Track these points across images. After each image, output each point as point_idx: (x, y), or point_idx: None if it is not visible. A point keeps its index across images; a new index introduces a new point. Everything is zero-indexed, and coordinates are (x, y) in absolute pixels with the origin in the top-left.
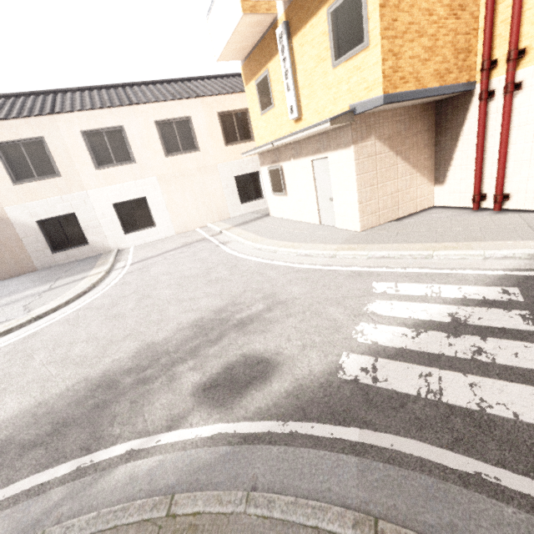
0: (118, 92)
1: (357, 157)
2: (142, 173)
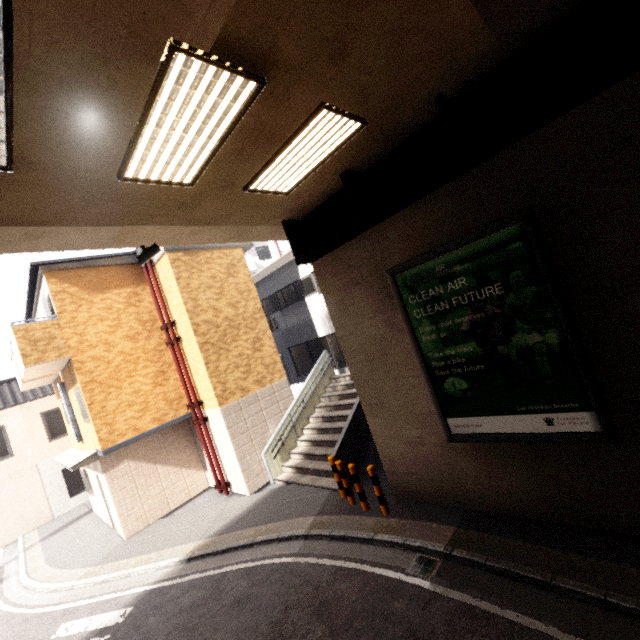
0: None
1: (111, 480)
2: None
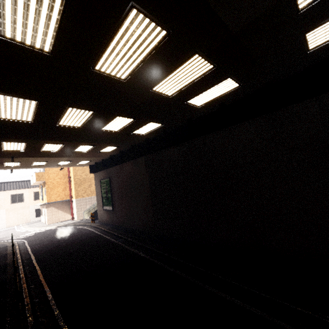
0: (2, 185)
1: (47, 210)
2: (0, 209)
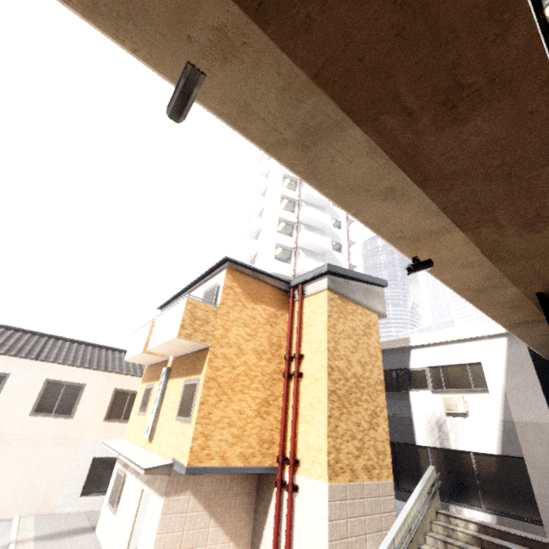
0: (41, 341)
1: (165, 511)
2: None
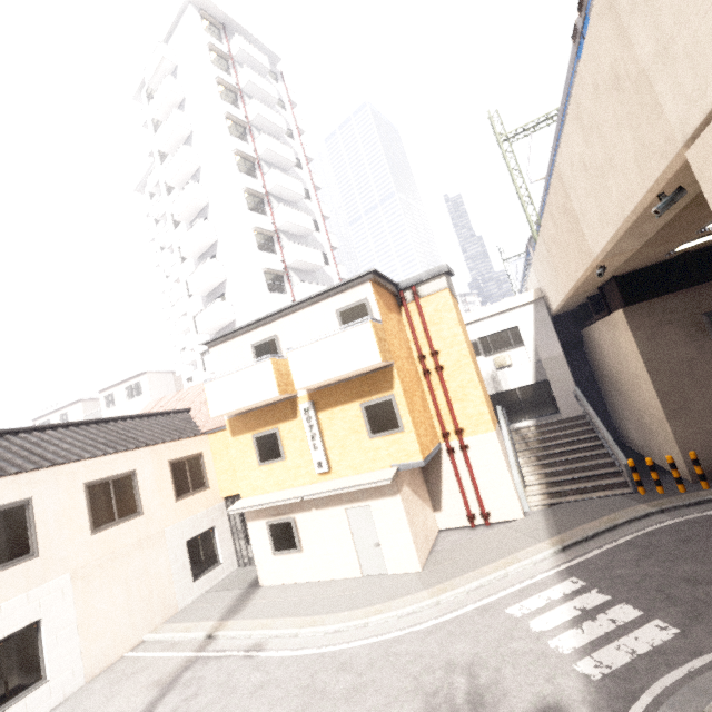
0: None
1: (403, 502)
2: (45, 573)
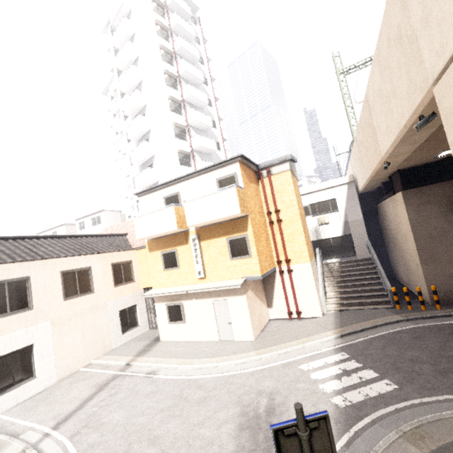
0: (12, 244)
1: (247, 300)
2: (36, 319)
